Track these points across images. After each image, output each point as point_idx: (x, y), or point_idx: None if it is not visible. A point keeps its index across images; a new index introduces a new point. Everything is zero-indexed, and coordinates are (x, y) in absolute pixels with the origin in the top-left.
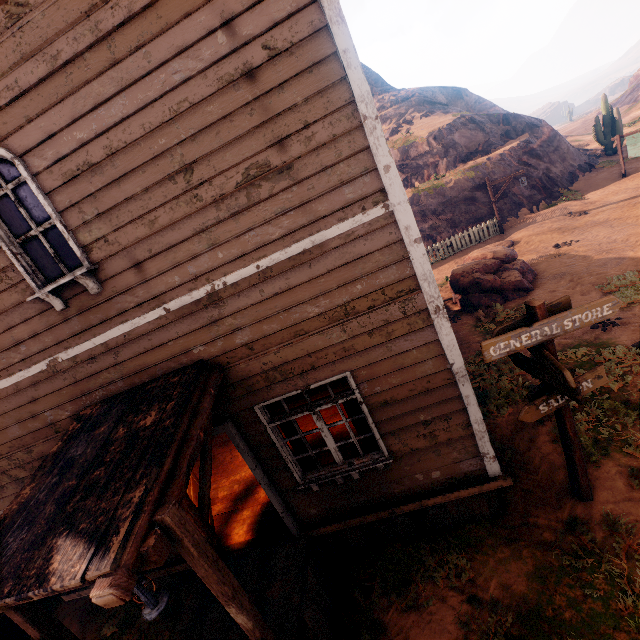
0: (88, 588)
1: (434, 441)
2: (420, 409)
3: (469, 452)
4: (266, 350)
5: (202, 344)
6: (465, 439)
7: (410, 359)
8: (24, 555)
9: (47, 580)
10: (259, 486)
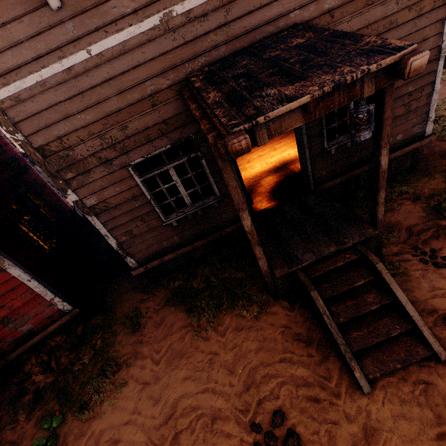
0: (154, 261)
1: (409, 109)
2: (411, 82)
3: (422, 118)
4: (341, 19)
5: (300, 6)
6: (424, 108)
7: (423, 36)
8: (296, 85)
9: (356, 70)
10: (255, 188)
